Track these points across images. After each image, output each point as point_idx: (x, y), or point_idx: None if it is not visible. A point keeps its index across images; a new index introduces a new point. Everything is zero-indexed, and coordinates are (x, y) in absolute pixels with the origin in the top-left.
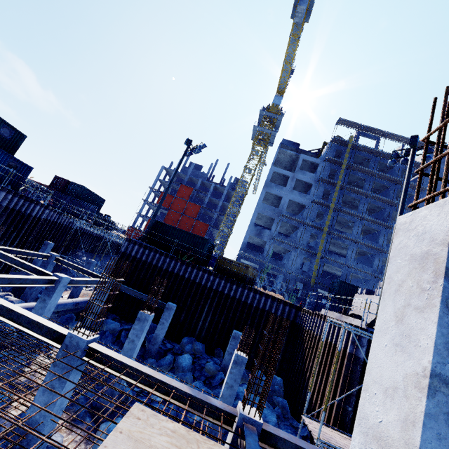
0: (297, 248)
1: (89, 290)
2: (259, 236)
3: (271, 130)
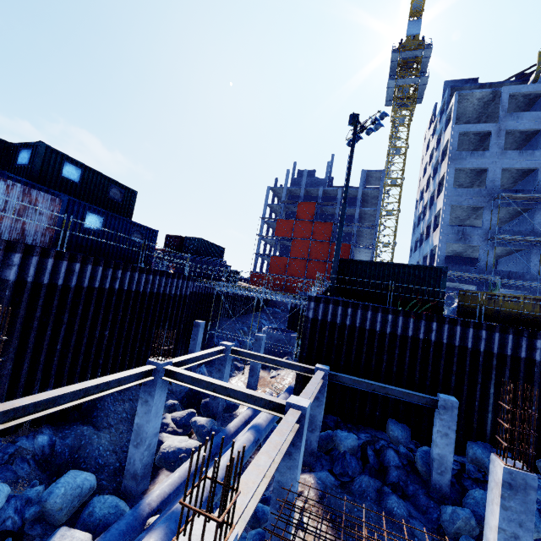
0: None
1: None
2: (464, 241)
3: (418, 77)
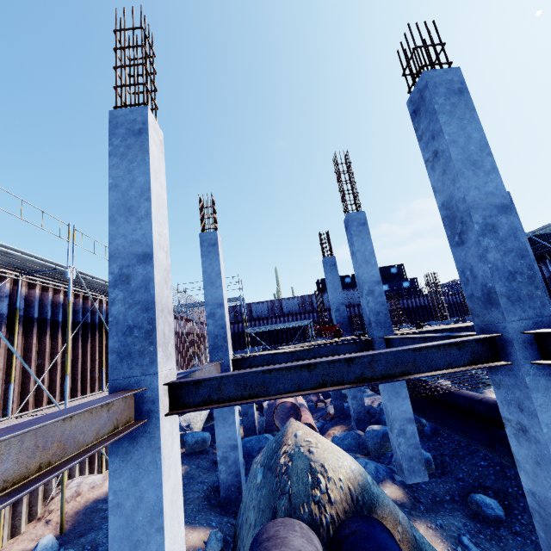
0: None
1: None
2: None
3: None
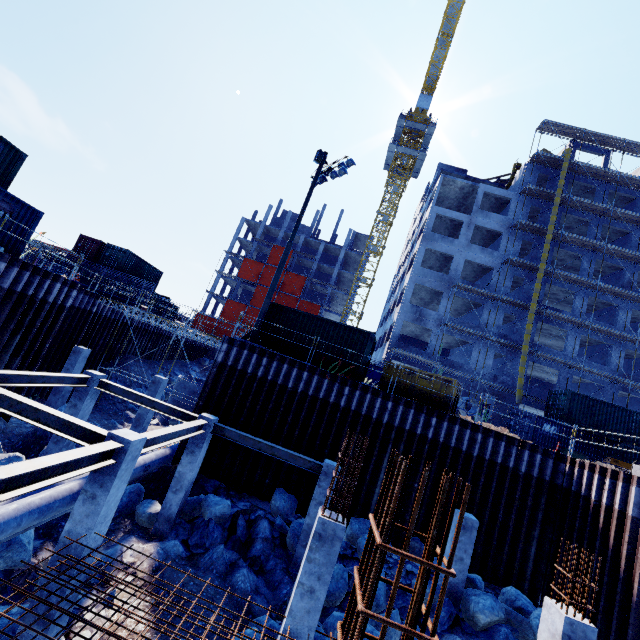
0: (483, 339)
1: (154, 424)
2: (420, 322)
3: (418, 150)
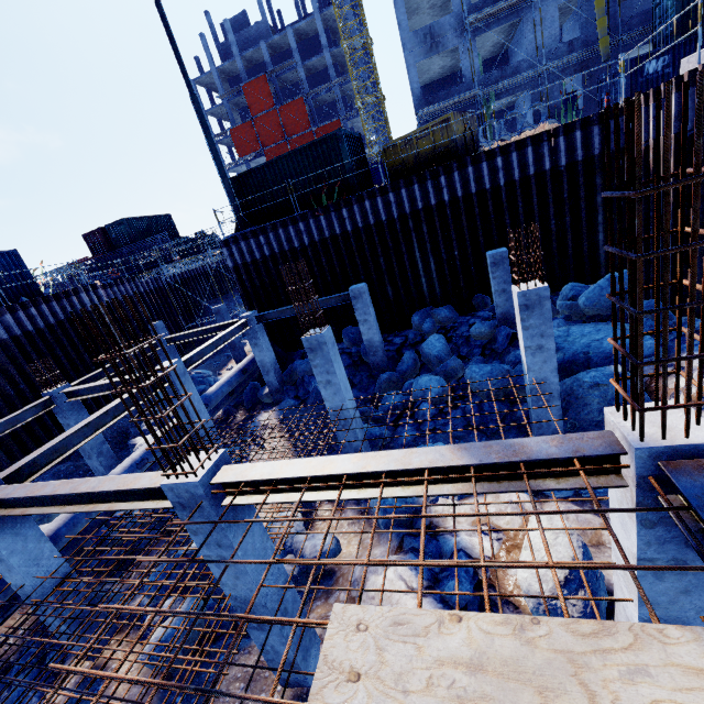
0: (532, 0)
1: None
2: (437, 49)
3: None
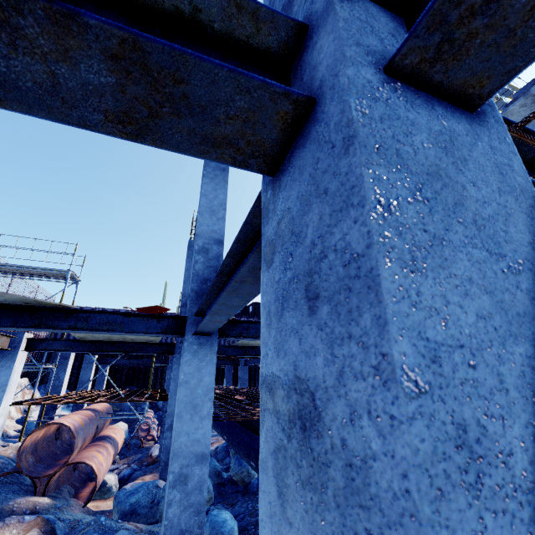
0: None
1: None
2: None
3: None
